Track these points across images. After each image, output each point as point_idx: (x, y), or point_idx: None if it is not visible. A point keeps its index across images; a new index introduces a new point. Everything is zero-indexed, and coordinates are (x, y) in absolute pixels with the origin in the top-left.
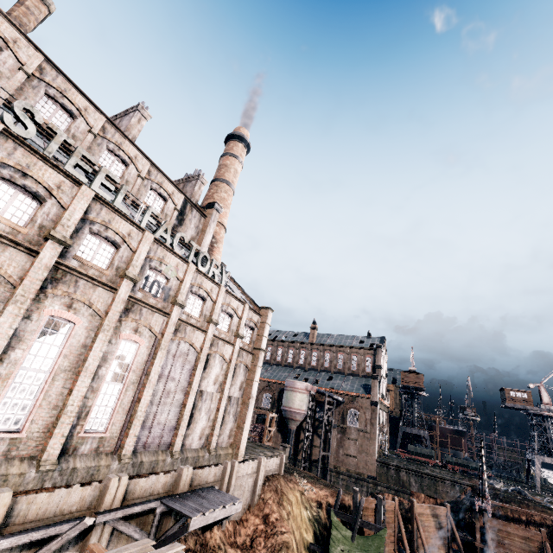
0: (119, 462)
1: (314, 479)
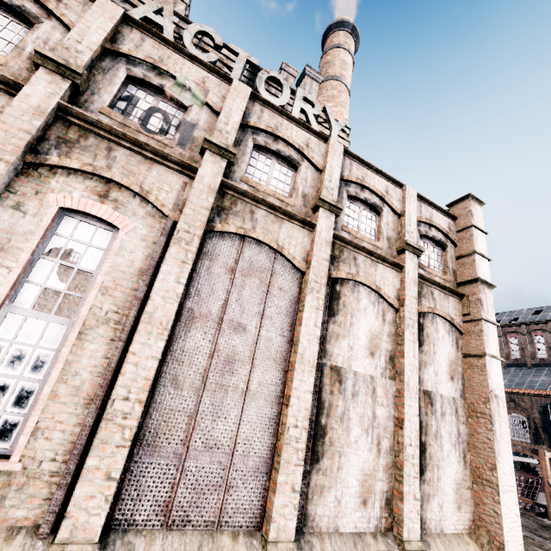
0: None
1: None
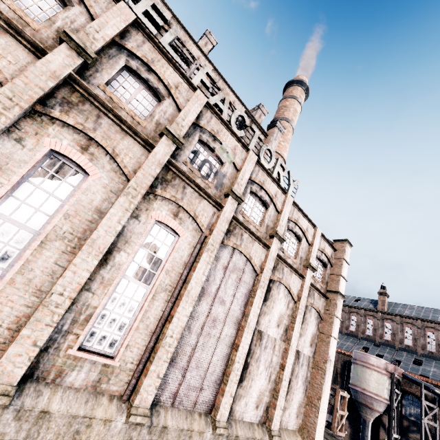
0: (126, 419)
1: None
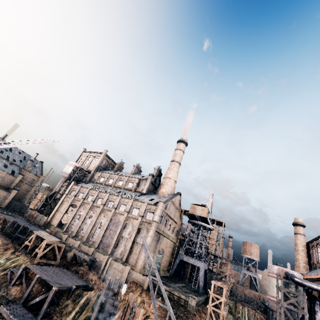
0: (93, 248)
1: (179, 318)
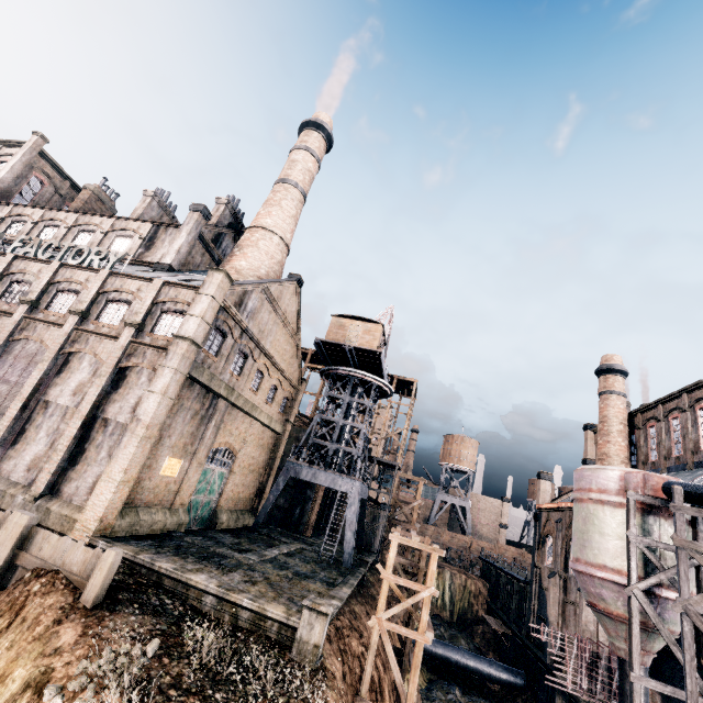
0: None
1: None
